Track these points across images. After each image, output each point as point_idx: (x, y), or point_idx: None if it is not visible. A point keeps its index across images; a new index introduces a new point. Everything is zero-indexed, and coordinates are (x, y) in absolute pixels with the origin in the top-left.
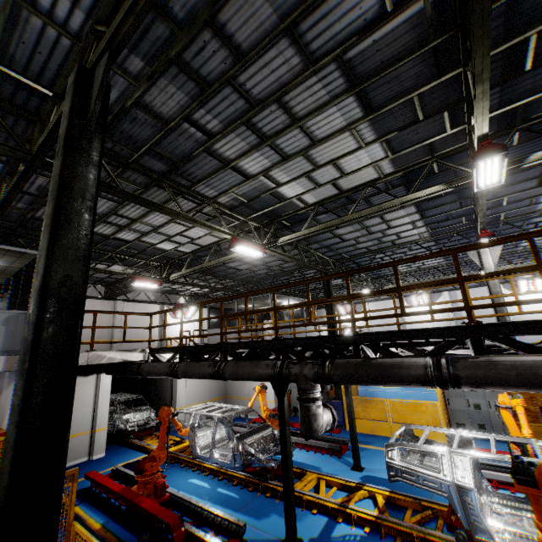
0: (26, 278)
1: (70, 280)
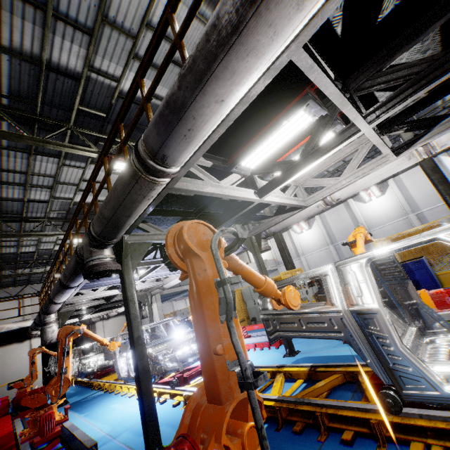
0: (3, 289)
1: None
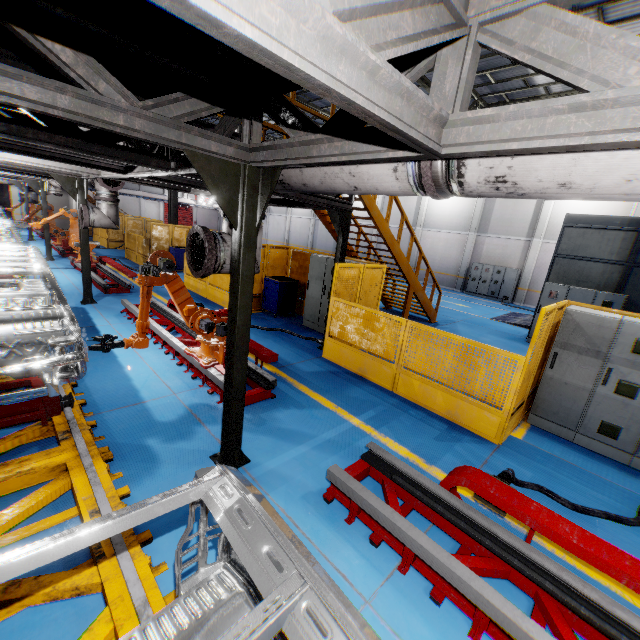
0: None
1: None
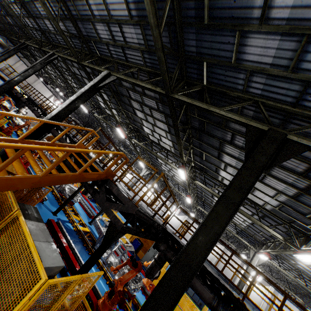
0: None
1: (0, 61)
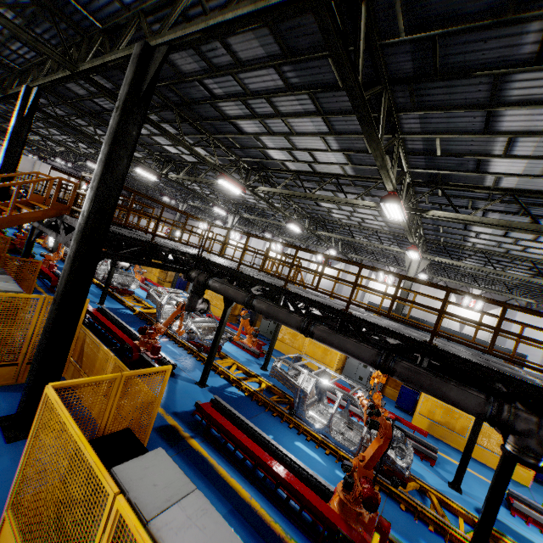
0: None
1: None
